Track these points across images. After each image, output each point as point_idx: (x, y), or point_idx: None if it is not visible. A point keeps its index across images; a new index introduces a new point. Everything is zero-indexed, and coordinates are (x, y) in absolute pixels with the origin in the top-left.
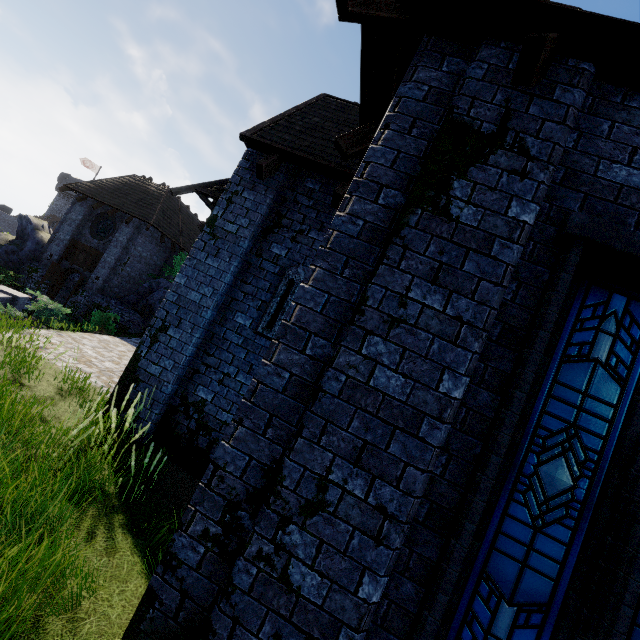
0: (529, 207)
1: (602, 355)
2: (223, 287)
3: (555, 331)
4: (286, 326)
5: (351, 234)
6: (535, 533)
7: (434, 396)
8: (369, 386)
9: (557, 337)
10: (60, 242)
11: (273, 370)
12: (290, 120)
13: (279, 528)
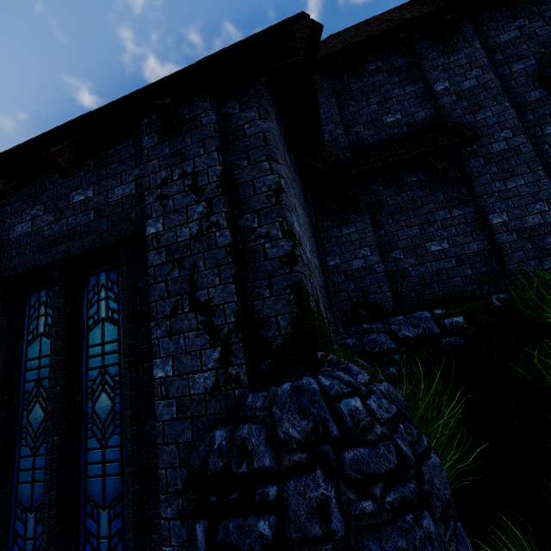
0: None
1: (43, 329)
2: None
3: (17, 333)
4: None
5: None
6: (34, 458)
7: None
8: None
9: (19, 336)
10: None
11: None
12: None
13: None
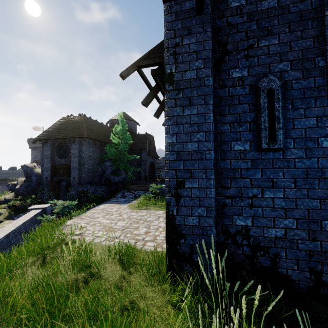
0: None
1: None
2: (211, 126)
3: None
4: None
5: None
6: None
7: None
8: None
9: None
10: (47, 169)
11: None
12: None
13: None
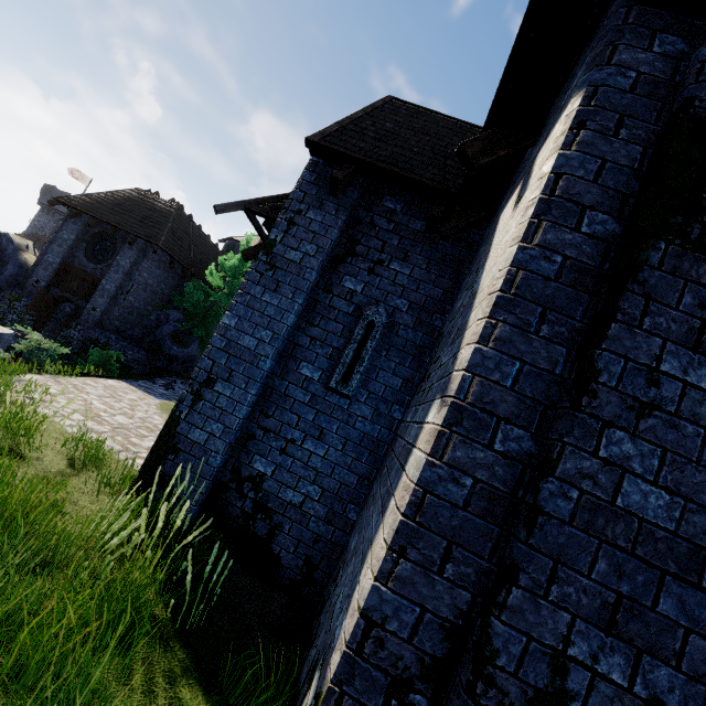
0: None
1: None
2: (285, 330)
3: None
4: (460, 407)
5: (546, 275)
6: None
7: None
8: (616, 507)
9: None
10: (48, 266)
11: (447, 474)
12: (359, 125)
13: None
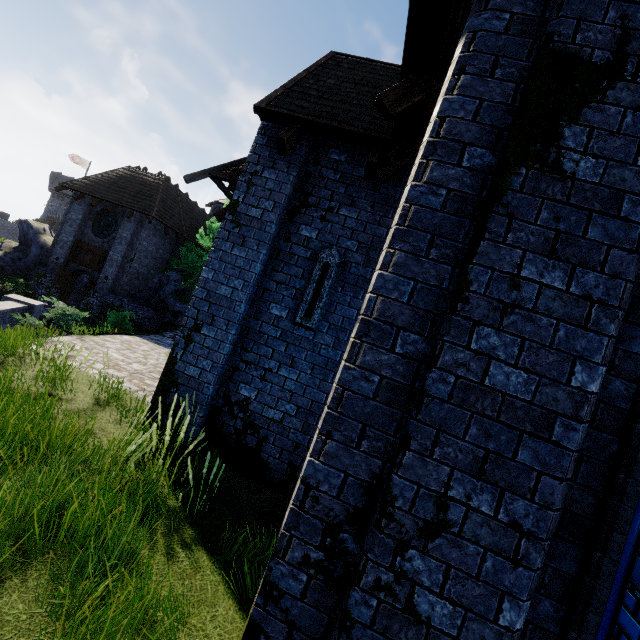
0: None
1: None
2: (254, 278)
3: None
4: (368, 322)
5: (433, 207)
6: None
7: (566, 392)
8: (484, 386)
9: None
10: (64, 244)
11: (359, 374)
12: (303, 85)
13: (397, 554)
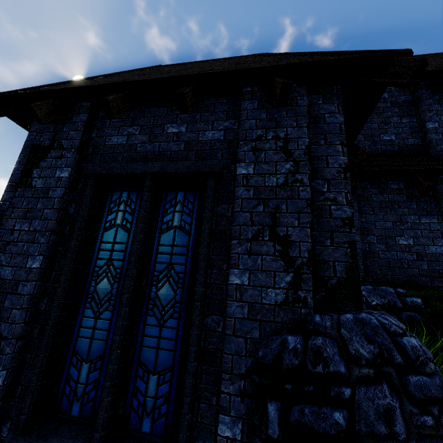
0: (64, 170)
1: (120, 221)
2: None
3: (98, 219)
4: None
5: (4, 210)
6: (96, 320)
7: (24, 271)
8: None
9: (99, 221)
10: None
11: None
12: None
13: None
